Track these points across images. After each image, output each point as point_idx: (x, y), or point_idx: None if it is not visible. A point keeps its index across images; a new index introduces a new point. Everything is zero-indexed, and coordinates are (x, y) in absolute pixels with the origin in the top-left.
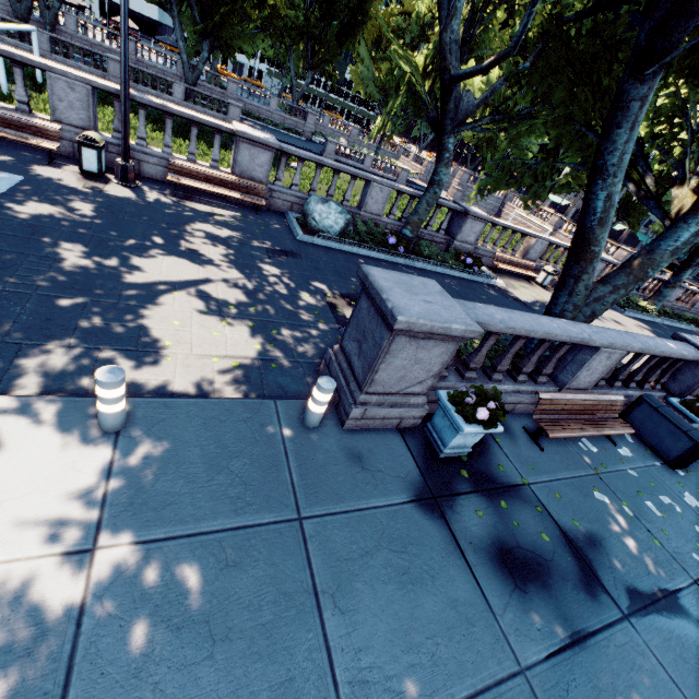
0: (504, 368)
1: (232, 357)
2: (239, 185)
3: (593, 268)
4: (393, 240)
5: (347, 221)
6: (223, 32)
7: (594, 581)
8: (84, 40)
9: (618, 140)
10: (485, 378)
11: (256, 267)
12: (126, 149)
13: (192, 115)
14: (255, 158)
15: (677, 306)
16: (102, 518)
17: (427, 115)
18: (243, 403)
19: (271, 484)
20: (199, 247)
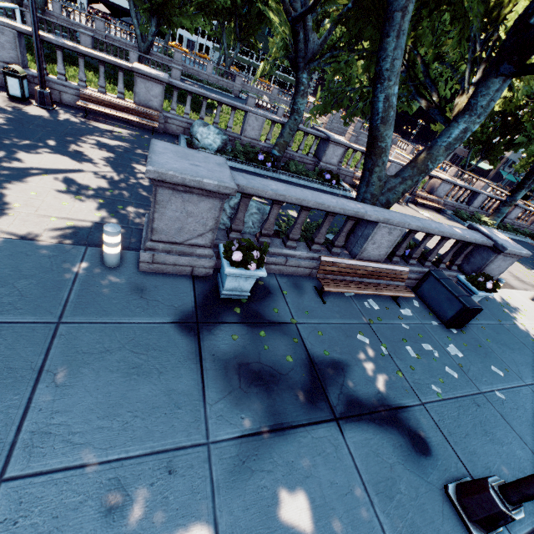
0: (296, 237)
1: (70, 219)
2: (137, 111)
3: (383, 161)
4: (262, 157)
5: (224, 141)
6: (164, 10)
7: (320, 392)
8: (67, 21)
9: (388, 47)
10: (282, 245)
11: (130, 166)
12: (41, 78)
13: (98, 55)
14: (150, 91)
15: (518, 223)
16: None
17: (288, 56)
18: (55, 246)
19: (46, 298)
20: (85, 150)
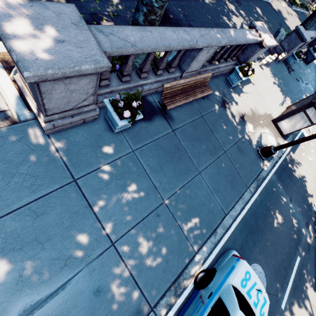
0: None
1: None
2: None
3: None
4: None
5: None
6: None
7: (302, 82)
8: None
9: None
10: None
11: (241, 13)
12: None
13: None
14: None
15: None
16: (273, 76)
17: None
18: None
19: (279, 71)
20: (230, 7)
